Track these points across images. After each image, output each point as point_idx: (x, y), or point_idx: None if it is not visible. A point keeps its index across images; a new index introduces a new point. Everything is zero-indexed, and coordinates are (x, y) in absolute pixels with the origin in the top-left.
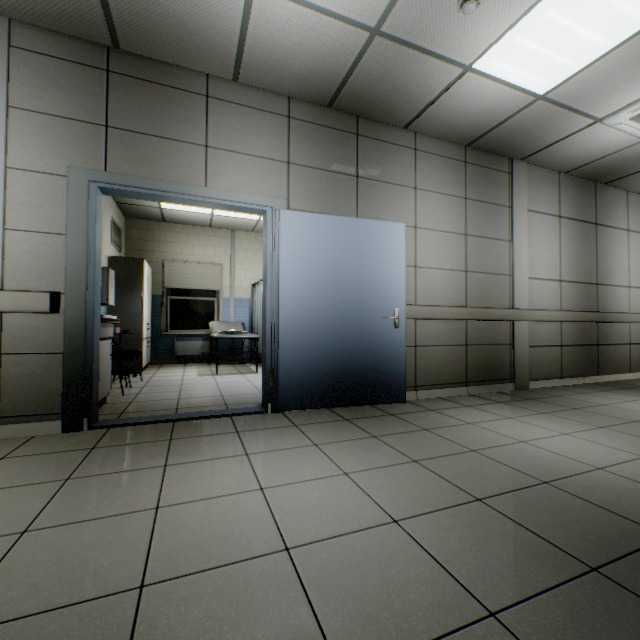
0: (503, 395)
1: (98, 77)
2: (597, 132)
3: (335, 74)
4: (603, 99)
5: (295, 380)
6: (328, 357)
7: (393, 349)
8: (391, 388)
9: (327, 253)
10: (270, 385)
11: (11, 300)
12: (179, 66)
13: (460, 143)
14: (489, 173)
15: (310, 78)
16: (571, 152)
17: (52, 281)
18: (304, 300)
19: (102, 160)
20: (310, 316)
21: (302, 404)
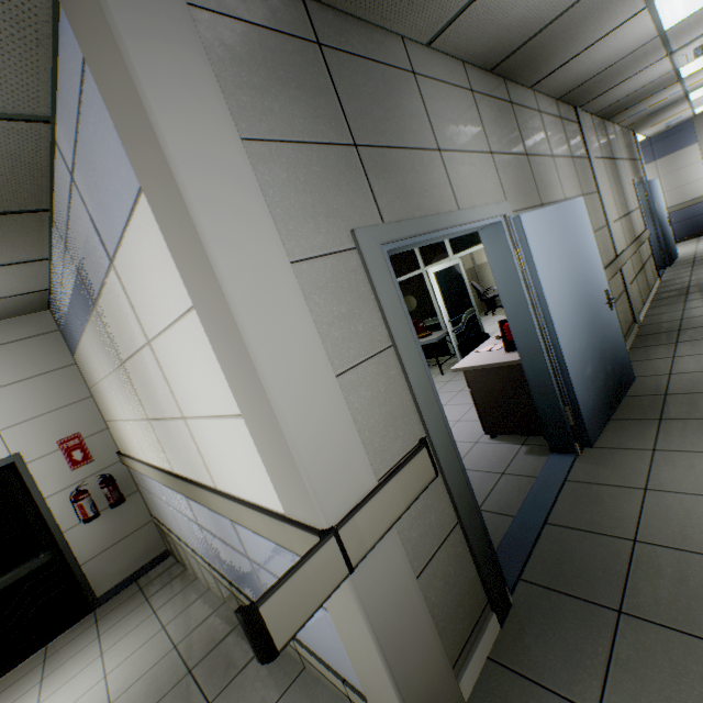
0: (652, 336)
1: (313, 57)
2: (656, 67)
3: (540, 22)
4: (694, 30)
5: (588, 406)
6: (594, 367)
7: (616, 332)
8: (626, 371)
9: (559, 253)
10: (571, 425)
11: (399, 490)
12: (376, 27)
13: (556, 97)
14: (571, 126)
15: (511, 31)
16: (620, 91)
17: (408, 428)
18: (565, 315)
19: (372, 205)
20: (573, 330)
21: (599, 428)
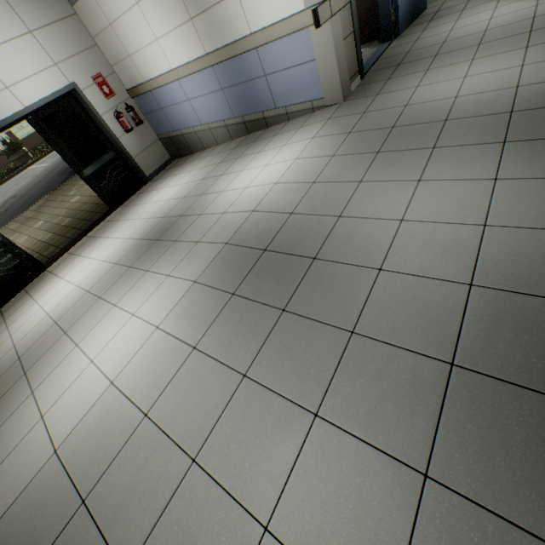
0: None
1: None
2: None
3: None
4: None
5: (402, 13)
6: None
7: None
8: (423, 2)
9: None
10: (393, 22)
11: None
12: None
13: None
14: None
15: None
16: None
17: None
18: None
19: None
20: None
21: (404, 28)
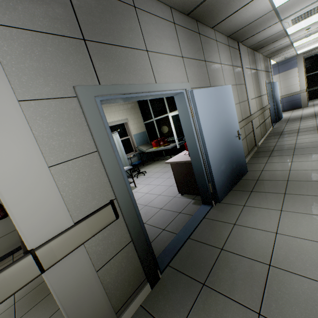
0: (261, 153)
1: None
2: (275, 26)
3: None
4: (290, 10)
5: (220, 184)
6: (226, 165)
7: (240, 150)
8: (243, 168)
9: (213, 110)
10: (211, 192)
11: (87, 227)
12: None
13: (227, 35)
14: (234, 51)
15: None
16: (259, 37)
17: (103, 194)
18: (213, 140)
19: (93, 74)
20: (217, 148)
21: (225, 194)
